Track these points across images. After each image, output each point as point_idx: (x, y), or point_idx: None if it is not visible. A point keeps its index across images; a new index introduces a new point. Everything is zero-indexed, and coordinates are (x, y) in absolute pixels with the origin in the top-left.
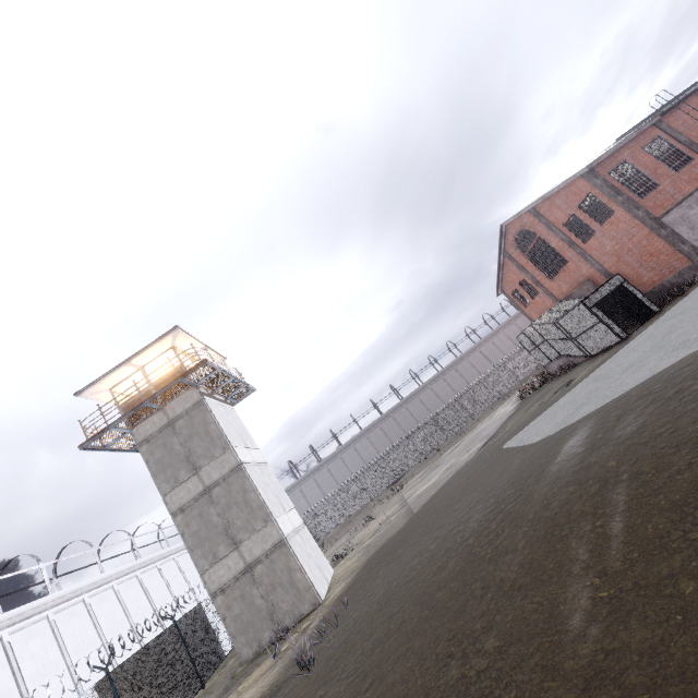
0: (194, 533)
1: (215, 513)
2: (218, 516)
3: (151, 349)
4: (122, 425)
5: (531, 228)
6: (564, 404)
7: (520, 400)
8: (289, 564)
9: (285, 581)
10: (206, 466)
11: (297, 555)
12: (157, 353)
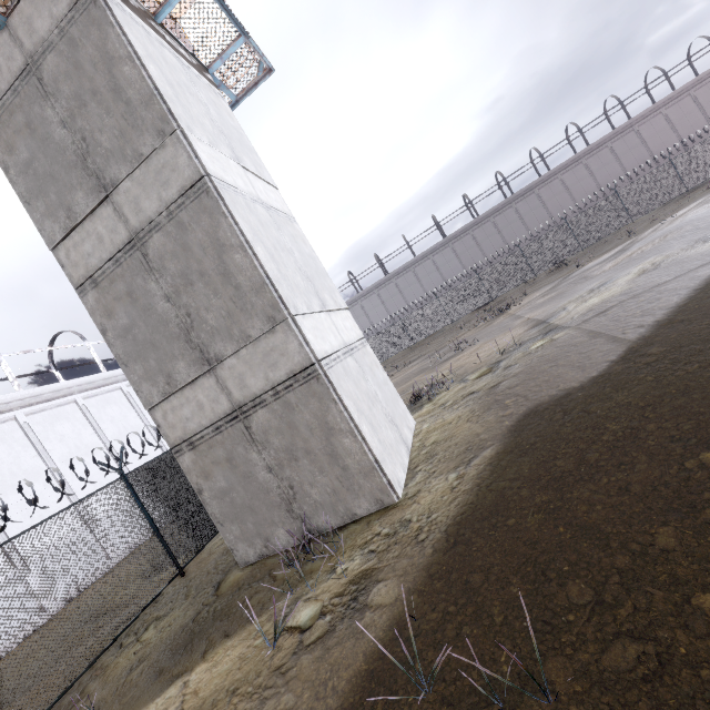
0: (124, 332)
1: (159, 292)
2: (166, 300)
3: None
4: None
5: None
6: None
7: None
8: (326, 418)
9: (316, 450)
10: (125, 180)
11: (345, 402)
12: None
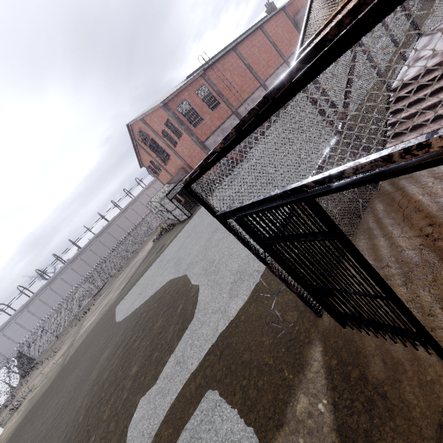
0: None
1: None
2: None
3: None
4: None
5: (145, 131)
6: (144, 279)
7: (155, 242)
8: None
9: None
10: None
11: None
12: None
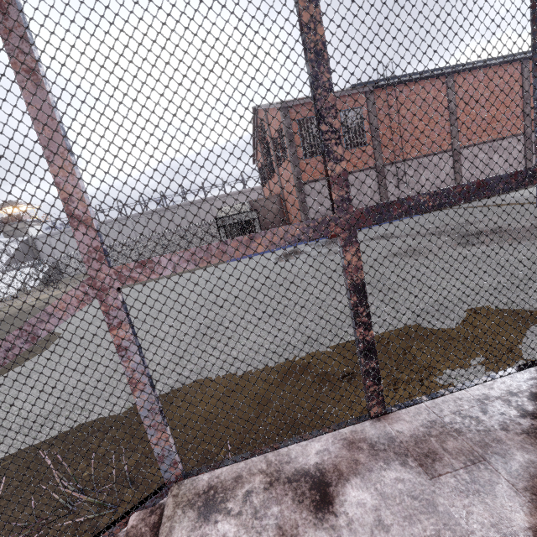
0: None
1: None
2: None
3: None
4: None
5: (265, 126)
6: None
7: None
8: None
9: None
10: None
11: None
12: None
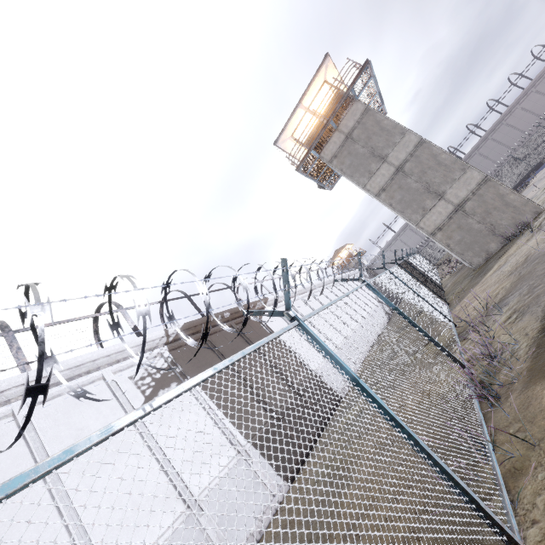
0: (399, 201)
1: (412, 181)
2: (416, 182)
3: (312, 86)
4: (315, 149)
5: None
6: None
7: None
8: (499, 192)
9: (498, 206)
10: (391, 152)
11: (503, 185)
12: (315, 92)
